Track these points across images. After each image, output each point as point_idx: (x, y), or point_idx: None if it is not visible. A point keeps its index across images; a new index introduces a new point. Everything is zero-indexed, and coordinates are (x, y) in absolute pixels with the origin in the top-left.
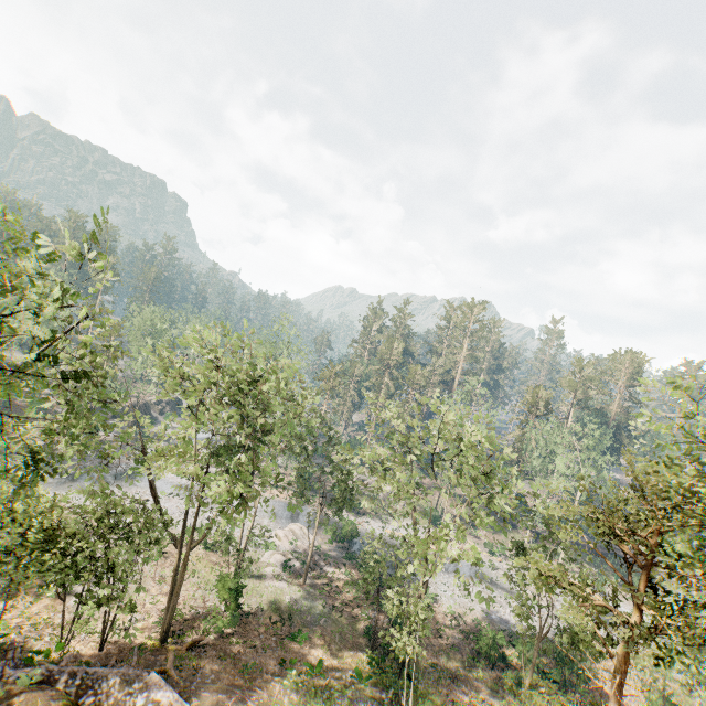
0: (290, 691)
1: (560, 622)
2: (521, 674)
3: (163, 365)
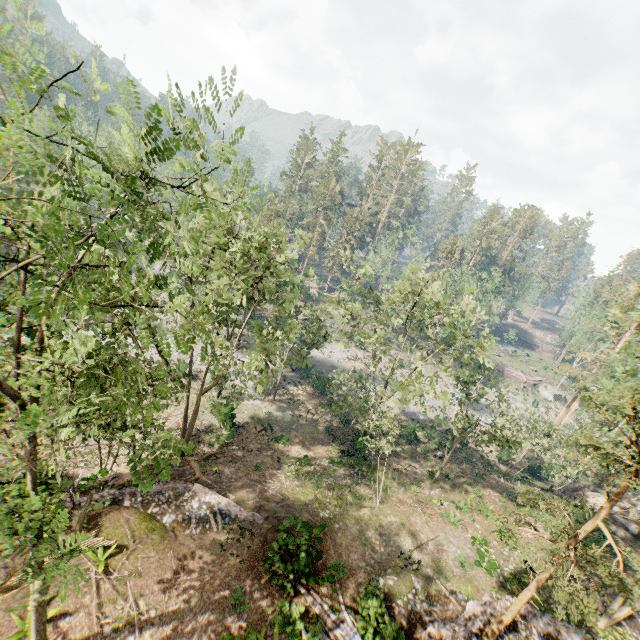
0: (292, 479)
1: (447, 411)
2: (428, 447)
3: None
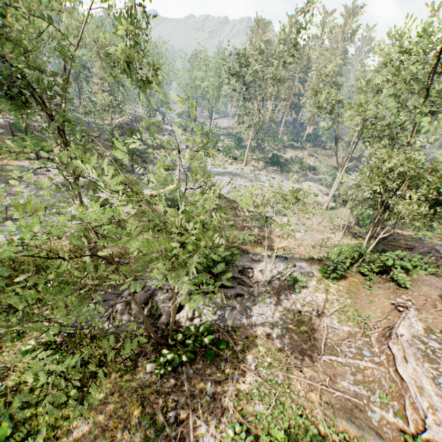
0: None
1: None
2: None
3: None
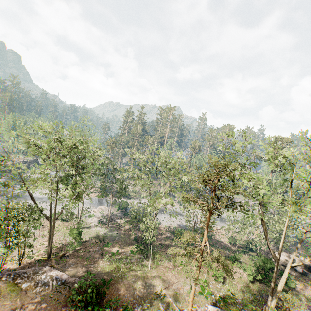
0: (106, 262)
1: None
2: None
3: (27, 142)
